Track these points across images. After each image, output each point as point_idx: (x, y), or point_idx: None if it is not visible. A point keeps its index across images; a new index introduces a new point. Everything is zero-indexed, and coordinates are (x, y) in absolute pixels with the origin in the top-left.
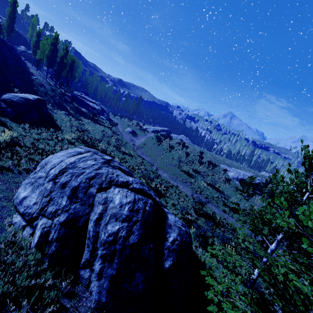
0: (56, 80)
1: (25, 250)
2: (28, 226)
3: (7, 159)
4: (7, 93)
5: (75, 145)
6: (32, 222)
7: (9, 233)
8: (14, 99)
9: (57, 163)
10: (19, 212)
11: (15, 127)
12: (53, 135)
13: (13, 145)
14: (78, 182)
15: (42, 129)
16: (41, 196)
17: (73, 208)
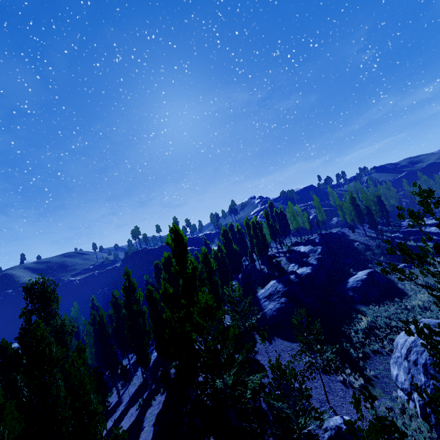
0: (374, 230)
1: (414, 418)
2: (409, 400)
3: (373, 343)
4: (347, 279)
5: (430, 309)
6: (409, 396)
7: (398, 402)
8: (354, 284)
9: (403, 343)
10: (399, 387)
11: (367, 311)
12: (400, 305)
13: (372, 328)
14: (423, 359)
15: (387, 303)
16: (405, 373)
17: (431, 383)
